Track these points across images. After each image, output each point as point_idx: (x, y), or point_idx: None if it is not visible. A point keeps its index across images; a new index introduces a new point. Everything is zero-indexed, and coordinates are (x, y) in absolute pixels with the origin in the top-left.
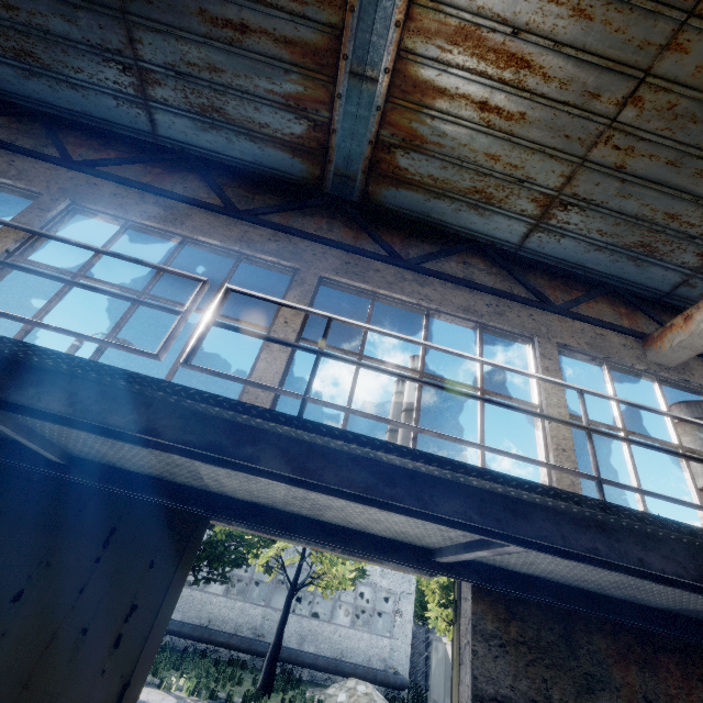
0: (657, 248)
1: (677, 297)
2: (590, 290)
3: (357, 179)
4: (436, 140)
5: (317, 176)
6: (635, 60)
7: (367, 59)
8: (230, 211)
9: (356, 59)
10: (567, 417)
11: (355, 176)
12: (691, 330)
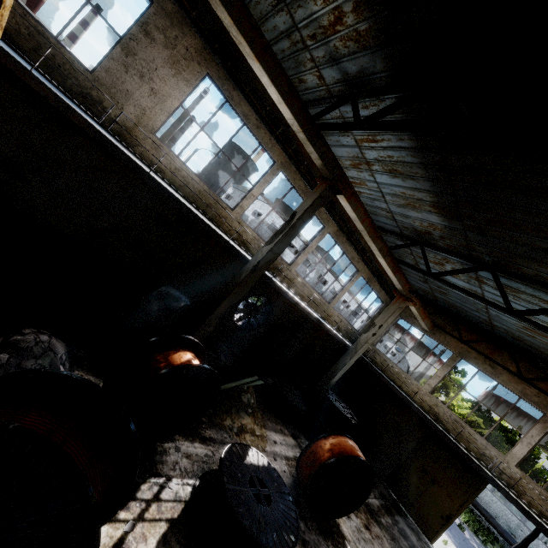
0: None
1: None
2: None
3: None
4: None
5: None
6: None
7: None
8: (519, 376)
9: None
10: None
11: None
12: None
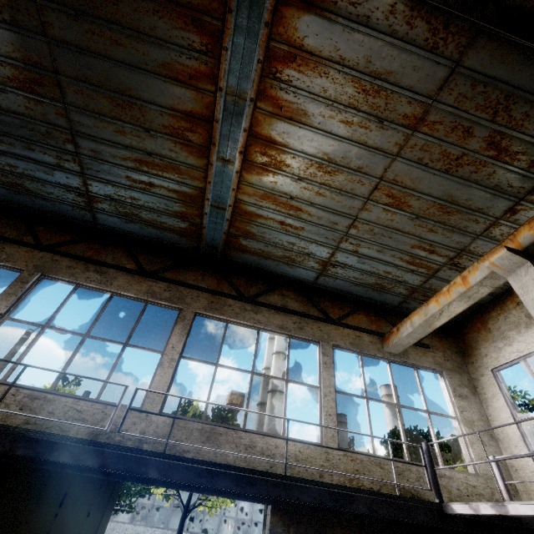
0: (385, 286)
1: (403, 308)
2: (355, 306)
3: (219, 248)
4: (260, 234)
5: (196, 246)
6: (349, 212)
7: (219, 201)
8: (141, 273)
9: (213, 200)
10: (334, 393)
11: (218, 247)
12: (399, 336)
